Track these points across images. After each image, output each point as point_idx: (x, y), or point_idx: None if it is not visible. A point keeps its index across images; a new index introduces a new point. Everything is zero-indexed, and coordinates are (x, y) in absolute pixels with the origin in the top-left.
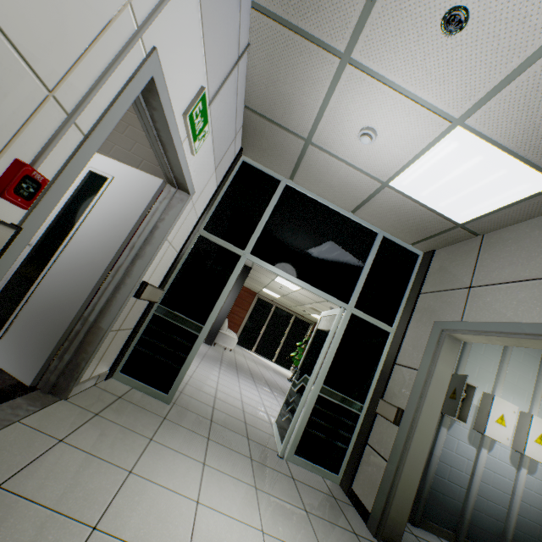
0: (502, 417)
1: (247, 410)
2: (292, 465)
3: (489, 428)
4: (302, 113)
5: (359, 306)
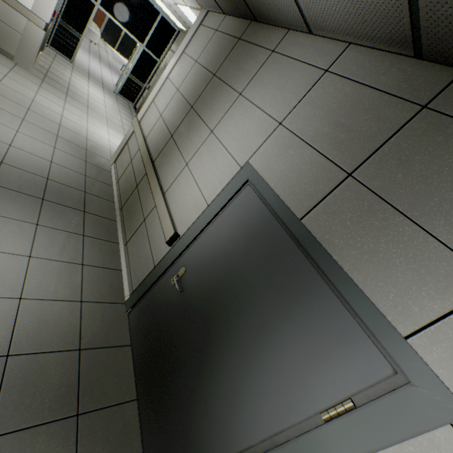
0: None
1: (104, 78)
2: (118, 96)
3: None
4: None
5: (147, 47)
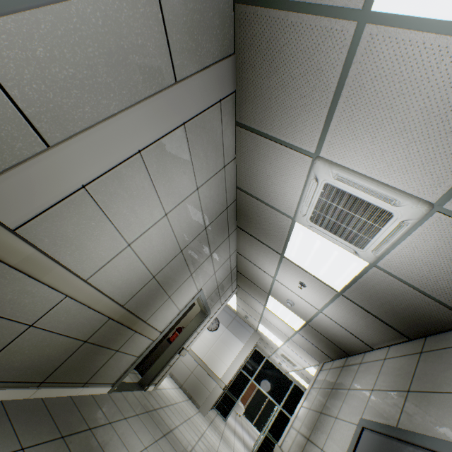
0: None
1: (244, 438)
2: None
3: None
4: (268, 352)
5: (283, 407)
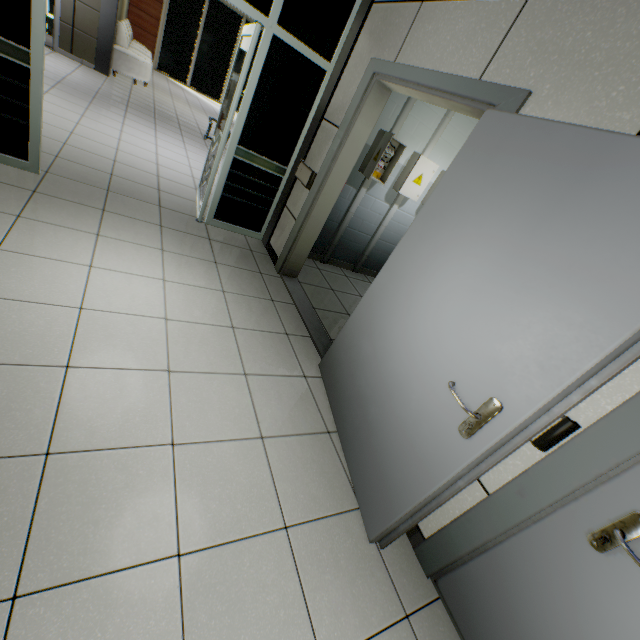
0: (420, 178)
1: (164, 175)
2: (212, 229)
3: (405, 187)
4: None
5: (286, 23)
